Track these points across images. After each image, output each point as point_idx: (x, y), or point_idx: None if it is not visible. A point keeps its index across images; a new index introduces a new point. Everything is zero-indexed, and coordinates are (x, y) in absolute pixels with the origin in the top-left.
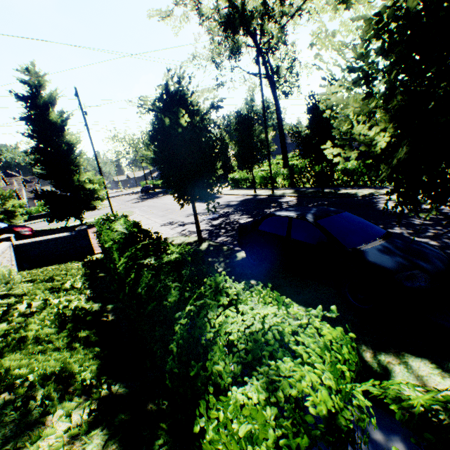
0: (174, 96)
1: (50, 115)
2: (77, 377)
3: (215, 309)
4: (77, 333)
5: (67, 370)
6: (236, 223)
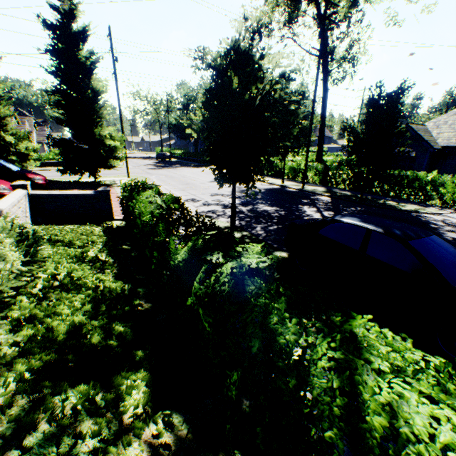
0: (242, 54)
1: (80, 53)
2: (127, 400)
3: (371, 375)
4: (112, 325)
5: (112, 385)
6: (268, 214)
